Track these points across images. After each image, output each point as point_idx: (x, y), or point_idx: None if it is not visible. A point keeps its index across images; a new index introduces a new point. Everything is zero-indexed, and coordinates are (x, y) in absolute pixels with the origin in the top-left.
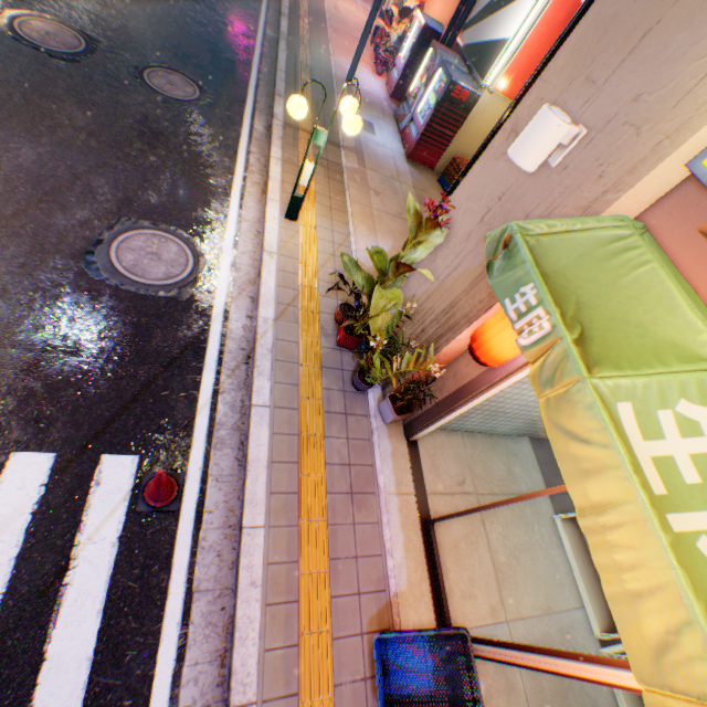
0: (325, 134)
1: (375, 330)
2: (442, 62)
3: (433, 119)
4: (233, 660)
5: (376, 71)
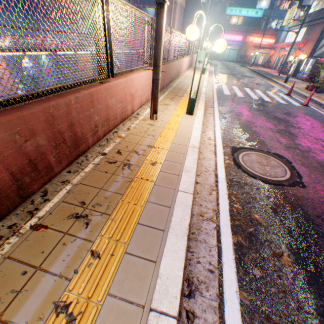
0: (296, 62)
1: (321, 76)
2: (311, 58)
3: (311, 69)
4: (314, 100)
5: (283, 74)
